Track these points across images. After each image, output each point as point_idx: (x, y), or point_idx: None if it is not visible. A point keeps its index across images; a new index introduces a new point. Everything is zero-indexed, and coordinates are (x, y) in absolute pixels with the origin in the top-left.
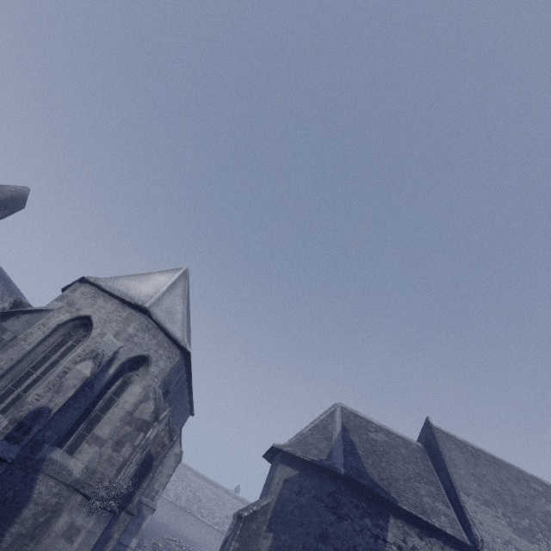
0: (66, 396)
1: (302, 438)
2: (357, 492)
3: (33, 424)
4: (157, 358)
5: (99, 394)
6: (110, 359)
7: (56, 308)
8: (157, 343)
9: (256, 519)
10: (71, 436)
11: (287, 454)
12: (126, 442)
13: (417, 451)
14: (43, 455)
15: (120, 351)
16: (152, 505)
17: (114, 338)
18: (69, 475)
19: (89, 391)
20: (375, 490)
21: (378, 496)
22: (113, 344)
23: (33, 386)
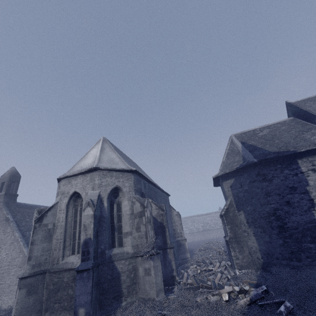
0: (91, 228)
1: (225, 164)
2: (271, 164)
3: (88, 249)
4: (122, 184)
5: (111, 217)
6: (100, 200)
7: (59, 200)
8: (116, 177)
9: (230, 211)
10: (115, 240)
11: (222, 176)
12: (140, 225)
13: (291, 122)
14: (109, 255)
15: (101, 194)
16: (183, 238)
17: (93, 191)
18: (128, 254)
19: (104, 219)
20: (280, 155)
21: (283, 157)
22: (94, 194)
23: (80, 235)
